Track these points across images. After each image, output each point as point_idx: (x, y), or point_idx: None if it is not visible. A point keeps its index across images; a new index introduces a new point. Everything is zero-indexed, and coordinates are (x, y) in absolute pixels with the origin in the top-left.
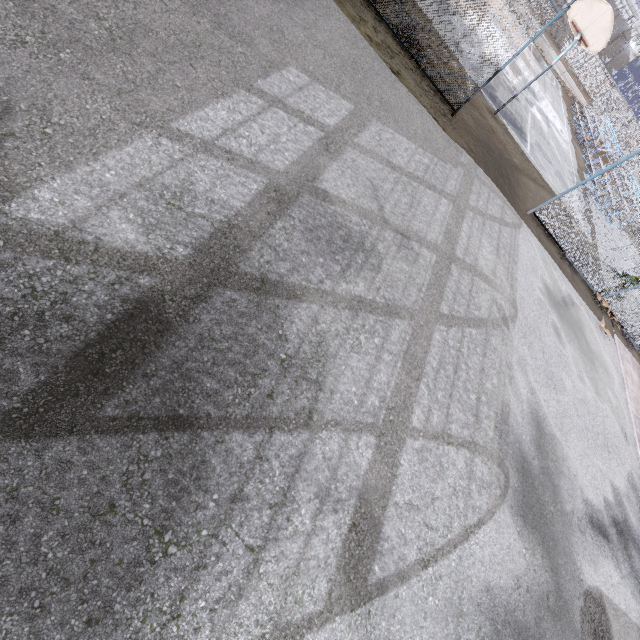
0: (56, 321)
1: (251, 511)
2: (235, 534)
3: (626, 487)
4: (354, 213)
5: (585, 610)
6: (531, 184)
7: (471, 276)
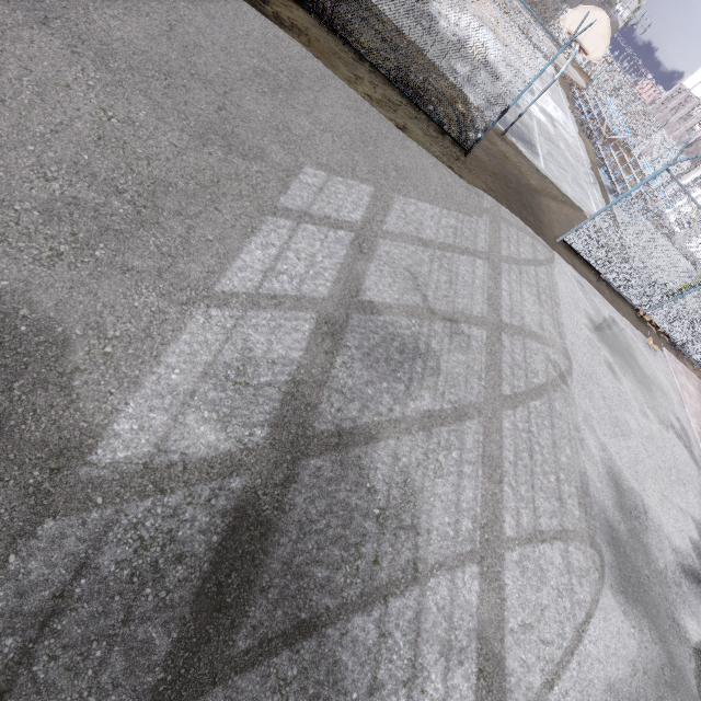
0: (170, 566)
1: (389, 697)
2: None
3: None
4: (402, 315)
5: (698, 670)
6: (553, 204)
7: (522, 340)
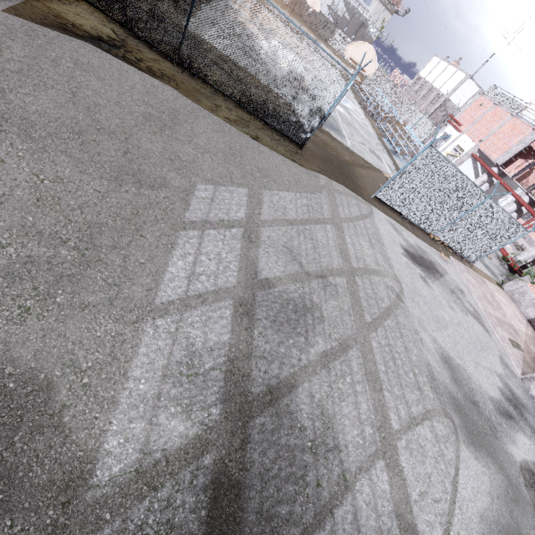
0: None
1: None
2: None
3: (503, 369)
4: (289, 283)
5: (526, 482)
6: (362, 171)
7: (368, 277)
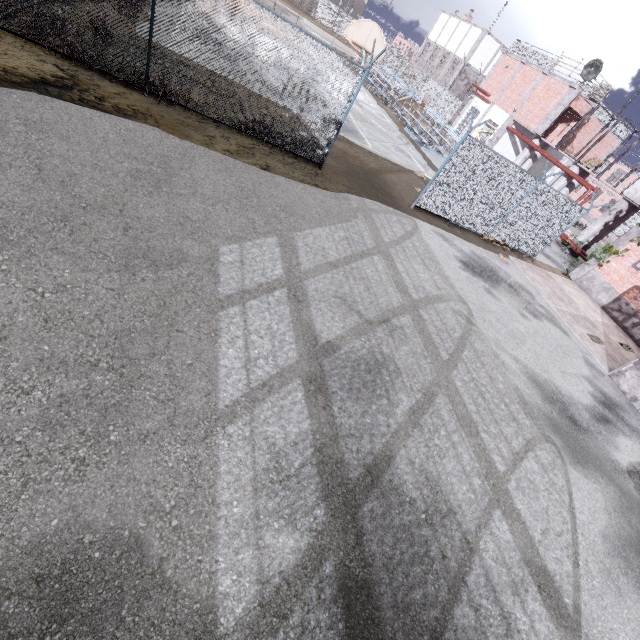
0: None
1: None
2: None
3: (589, 370)
4: (353, 339)
5: (636, 486)
6: (393, 177)
7: (432, 307)
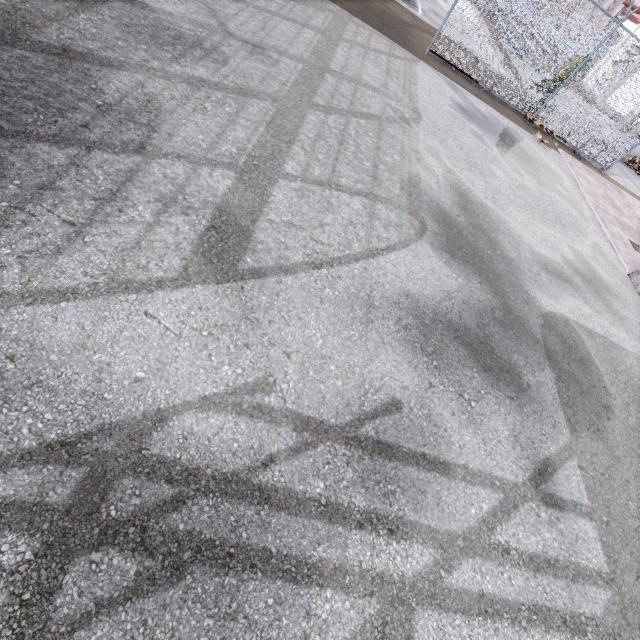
0: None
1: (68, 199)
2: (47, 211)
3: (591, 252)
4: (186, 23)
5: (547, 327)
6: (428, 36)
7: (353, 85)
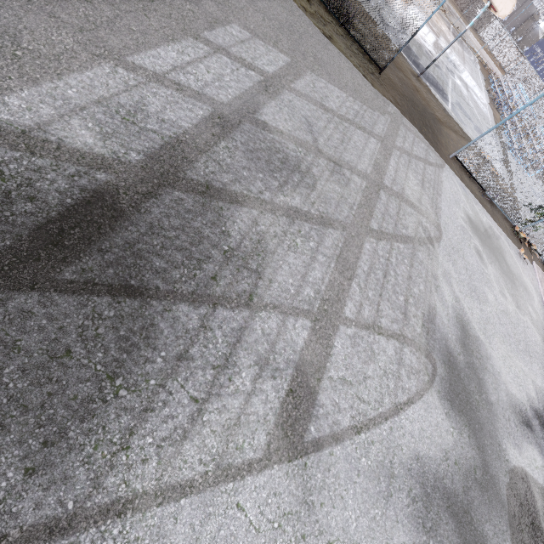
0: (21, 200)
1: (196, 369)
2: (181, 386)
3: None
4: (291, 142)
5: (511, 486)
6: (453, 134)
7: (398, 201)
